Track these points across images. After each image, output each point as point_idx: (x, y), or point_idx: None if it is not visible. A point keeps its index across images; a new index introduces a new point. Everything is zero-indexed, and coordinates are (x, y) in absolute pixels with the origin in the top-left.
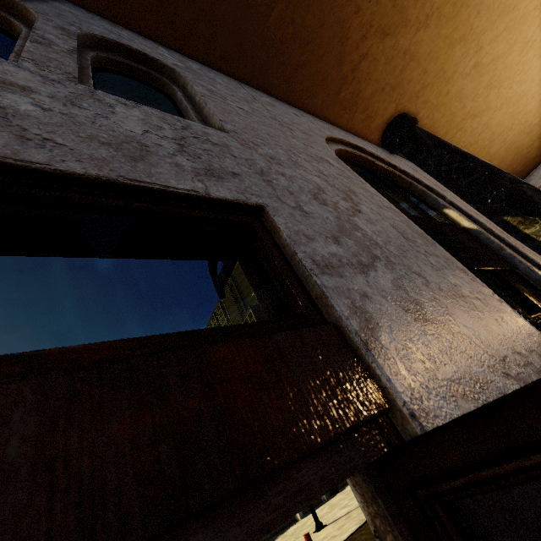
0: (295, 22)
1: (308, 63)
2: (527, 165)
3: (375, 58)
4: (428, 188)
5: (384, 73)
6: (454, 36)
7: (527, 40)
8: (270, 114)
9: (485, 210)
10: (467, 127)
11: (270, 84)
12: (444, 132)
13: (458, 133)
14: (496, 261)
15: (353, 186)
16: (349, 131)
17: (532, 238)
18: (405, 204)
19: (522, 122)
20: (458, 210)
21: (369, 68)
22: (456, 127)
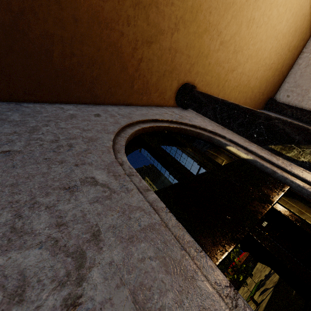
0: (76, 54)
1: (100, 76)
2: (276, 85)
3: (149, 59)
4: (212, 133)
5: (160, 65)
6: (199, 31)
7: (248, 19)
8: (56, 135)
9: (255, 142)
10: (230, 78)
11: (77, 97)
12: (216, 85)
13: (226, 83)
14: (273, 190)
15: (106, 214)
16: (151, 105)
17: (294, 159)
18: (195, 156)
19: (264, 64)
20: (236, 145)
21: (148, 66)
22: (223, 80)
